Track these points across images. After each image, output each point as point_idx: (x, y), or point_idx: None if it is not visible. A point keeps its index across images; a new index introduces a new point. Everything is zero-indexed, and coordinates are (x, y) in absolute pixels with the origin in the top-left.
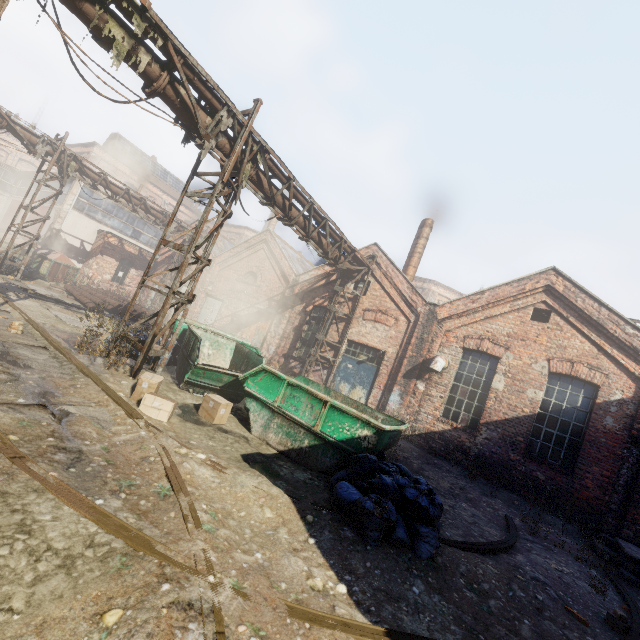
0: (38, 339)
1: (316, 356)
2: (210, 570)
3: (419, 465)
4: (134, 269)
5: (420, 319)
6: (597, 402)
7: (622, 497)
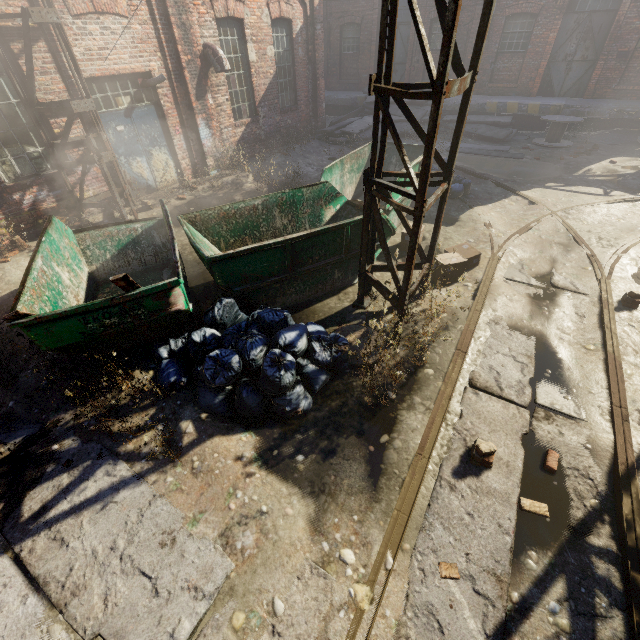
0: (457, 419)
1: (109, 148)
2: (551, 213)
3: (291, 173)
4: None
5: None
6: (294, 38)
7: (312, 105)
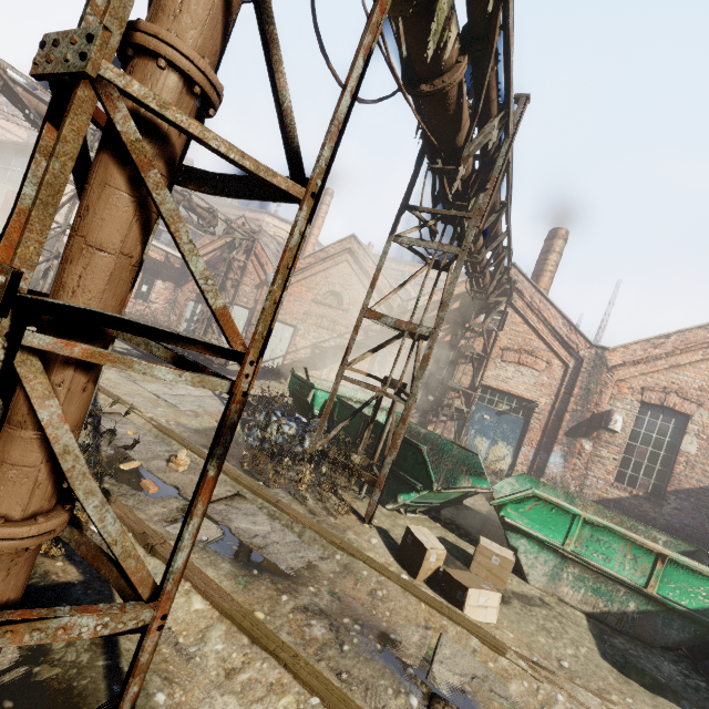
0: None
1: (452, 409)
2: None
3: None
4: (160, 281)
5: (584, 365)
6: None
7: None
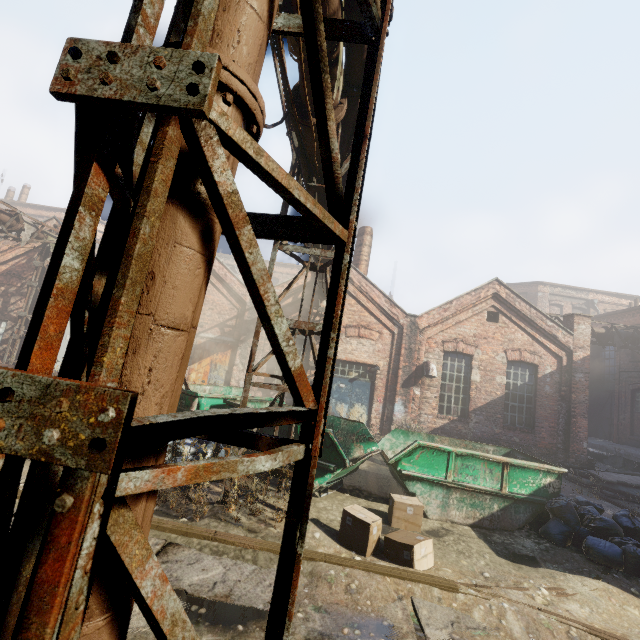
0: None
1: None
2: None
3: None
4: None
5: (405, 331)
6: (539, 377)
7: (562, 438)
